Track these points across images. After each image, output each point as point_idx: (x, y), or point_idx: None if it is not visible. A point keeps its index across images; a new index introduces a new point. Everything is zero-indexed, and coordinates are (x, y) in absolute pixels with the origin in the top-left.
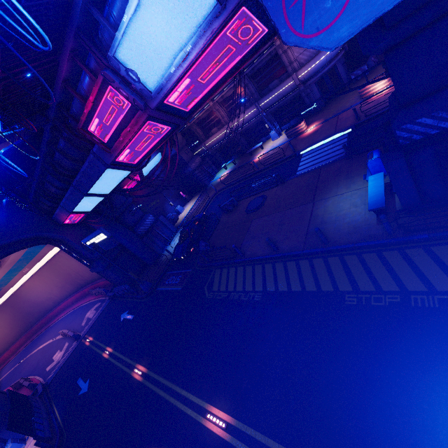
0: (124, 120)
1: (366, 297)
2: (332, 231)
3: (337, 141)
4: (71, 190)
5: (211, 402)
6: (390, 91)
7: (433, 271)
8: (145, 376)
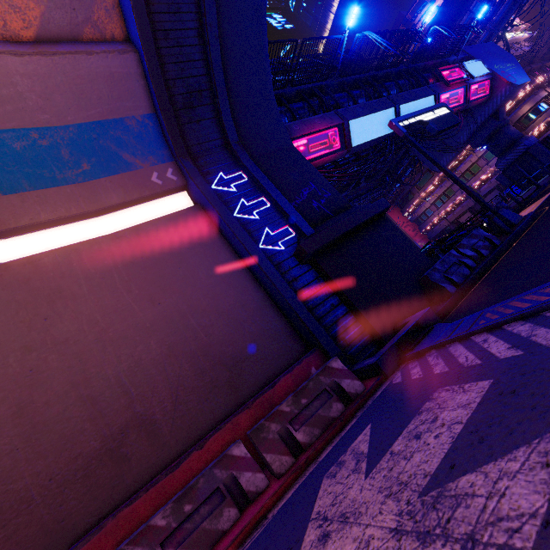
0: (460, 78)
1: None
2: None
3: None
4: (380, 100)
5: None
6: None
7: None
8: None
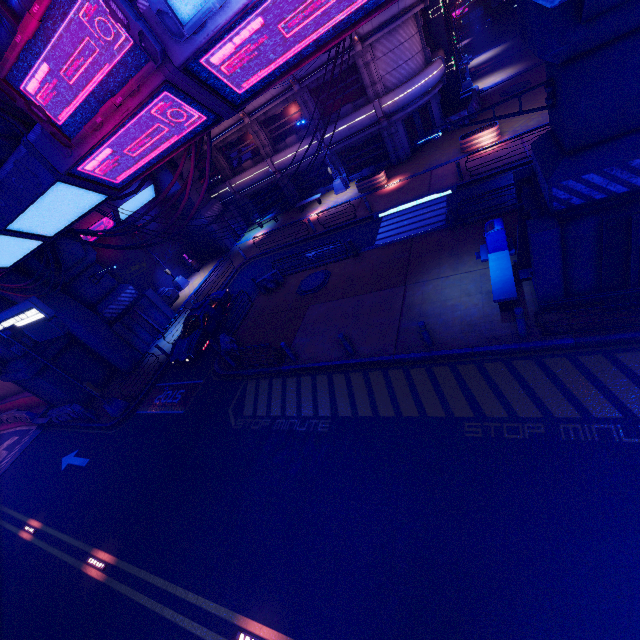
0: (112, 79)
1: (496, 426)
2: (438, 328)
3: (433, 204)
4: None
5: (246, 612)
6: (500, 148)
7: (585, 390)
8: (112, 570)
